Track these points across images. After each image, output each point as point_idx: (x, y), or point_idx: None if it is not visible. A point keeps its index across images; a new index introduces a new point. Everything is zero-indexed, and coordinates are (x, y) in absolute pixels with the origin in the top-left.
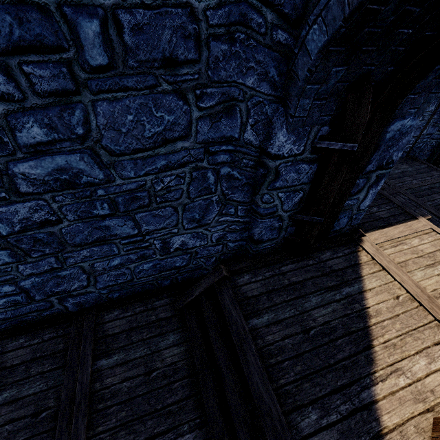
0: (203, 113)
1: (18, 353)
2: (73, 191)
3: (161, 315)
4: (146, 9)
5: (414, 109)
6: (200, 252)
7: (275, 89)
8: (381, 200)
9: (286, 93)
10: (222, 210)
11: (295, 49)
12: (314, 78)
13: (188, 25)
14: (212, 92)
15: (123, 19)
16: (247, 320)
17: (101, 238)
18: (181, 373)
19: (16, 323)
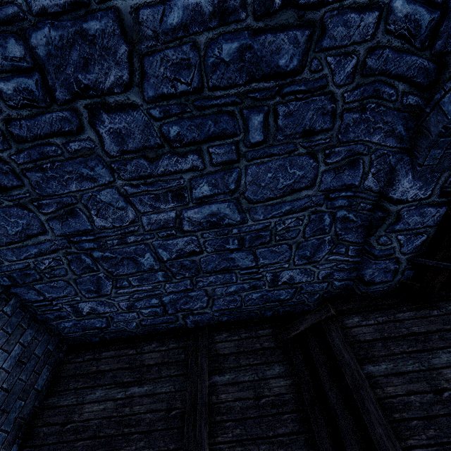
0: (328, 167)
1: (152, 355)
2: (216, 230)
3: (265, 345)
4: (298, 101)
5: None
6: (305, 288)
7: (401, 142)
8: None
9: (413, 144)
10: (333, 249)
11: (427, 108)
12: (449, 132)
13: (327, 106)
14: (339, 150)
15: (280, 110)
16: (361, 364)
17: (226, 267)
18: (289, 406)
19: (150, 330)
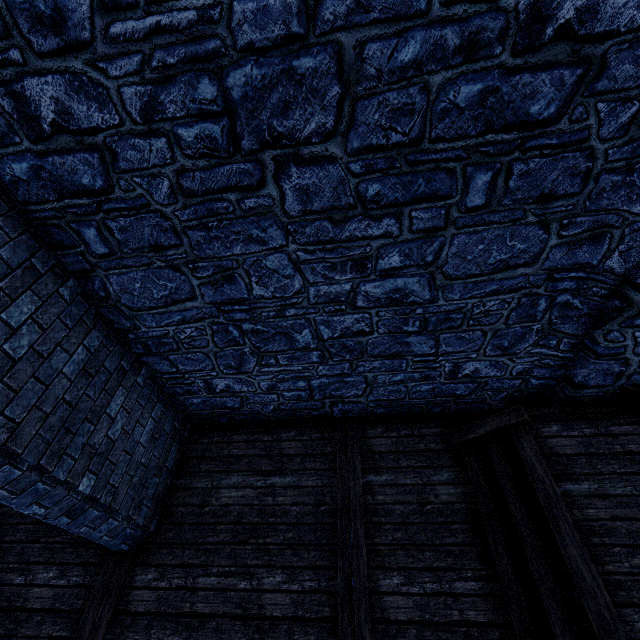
0: (561, 241)
1: (291, 444)
2: (396, 308)
3: (431, 446)
4: (542, 157)
5: None
6: (490, 384)
7: None
8: None
9: None
10: (540, 340)
11: None
12: None
13: (581, 165)
14: (582, 221)
15: (515, 168)
16: (557, 481)
17: (397, 352)
18: (460, 516)
19: (289, 416)
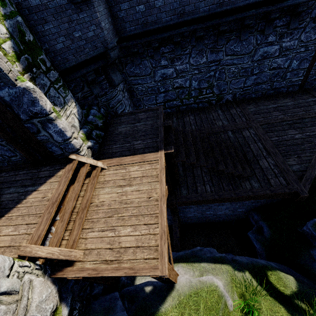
0: None
1: None
2: None
3: None
4: None
5: (1, 83)
6: None
7: None
8: (153, 135)
9: None
10: None
11: None
12: None
13: None
14: None
15: None
16: None
17: None
18: None
19: None
